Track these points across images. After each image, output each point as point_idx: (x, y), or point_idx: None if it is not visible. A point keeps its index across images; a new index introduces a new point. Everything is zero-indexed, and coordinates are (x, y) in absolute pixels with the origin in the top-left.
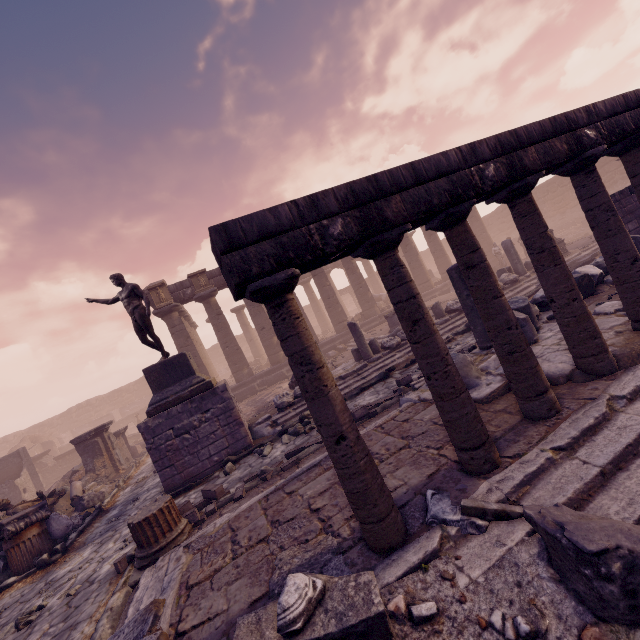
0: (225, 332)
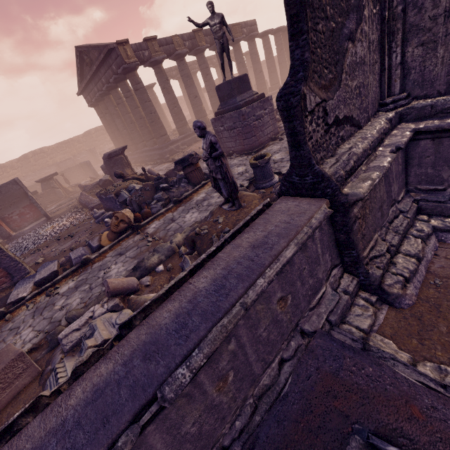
0: (173, 95)
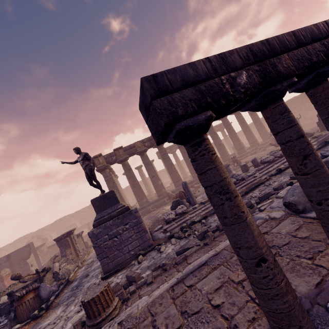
0: (133, 179)
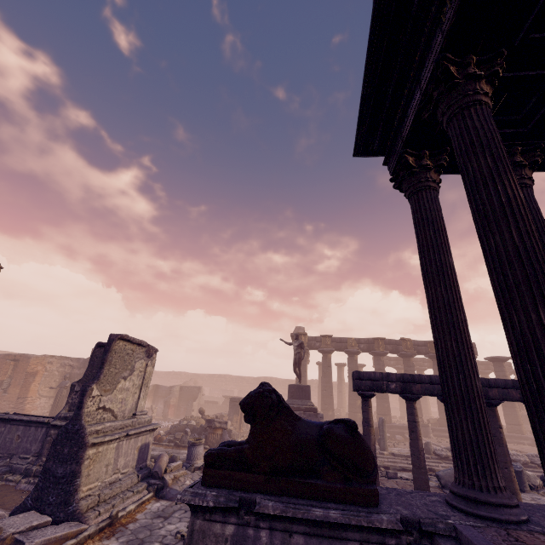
0: (328, 379)
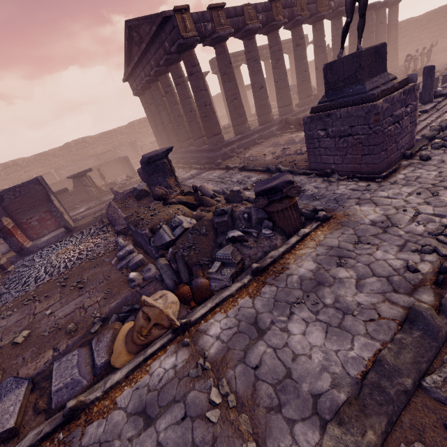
0: (235, 83)
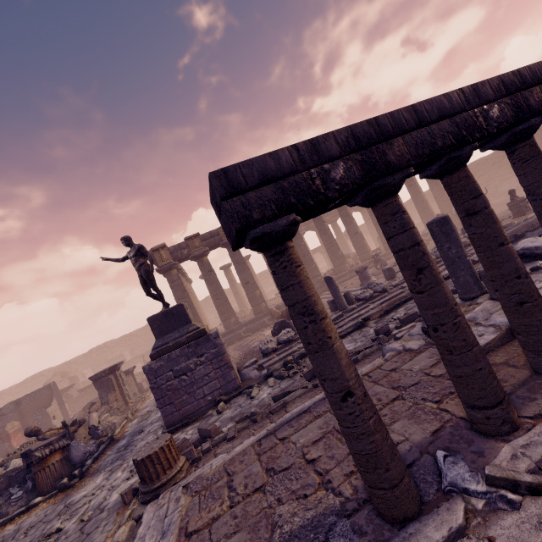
0: (215, 286)
